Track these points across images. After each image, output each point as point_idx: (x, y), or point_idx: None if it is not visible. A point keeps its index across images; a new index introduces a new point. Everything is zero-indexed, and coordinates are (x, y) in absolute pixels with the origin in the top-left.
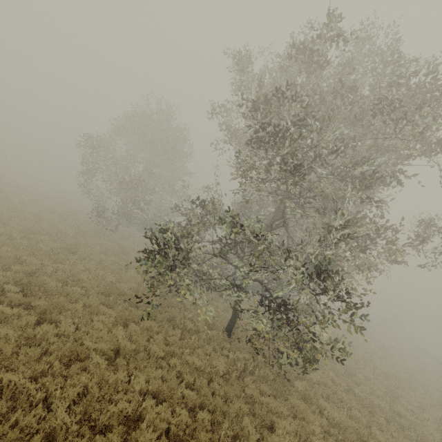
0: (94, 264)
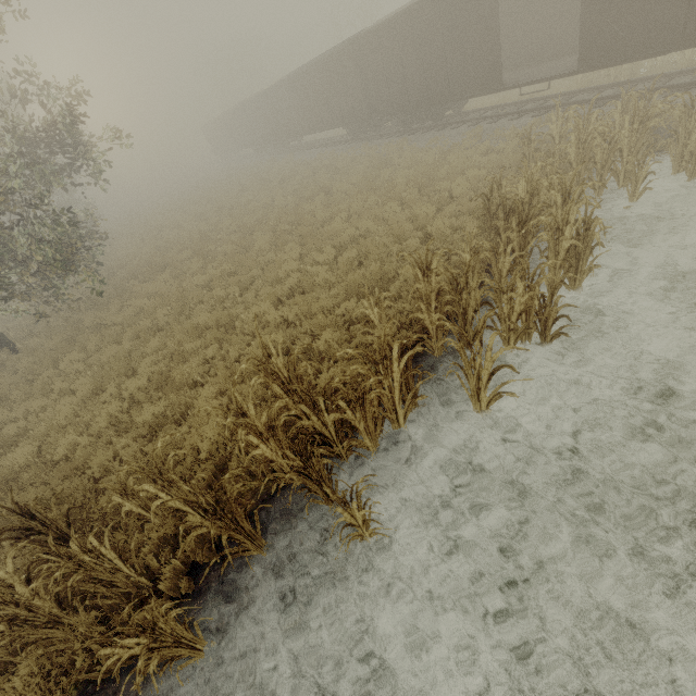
0: None
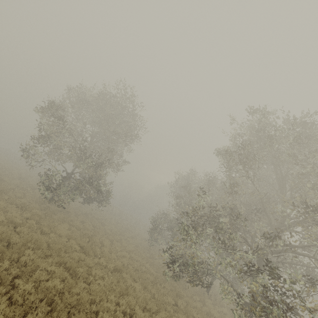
0: (107, 288)
